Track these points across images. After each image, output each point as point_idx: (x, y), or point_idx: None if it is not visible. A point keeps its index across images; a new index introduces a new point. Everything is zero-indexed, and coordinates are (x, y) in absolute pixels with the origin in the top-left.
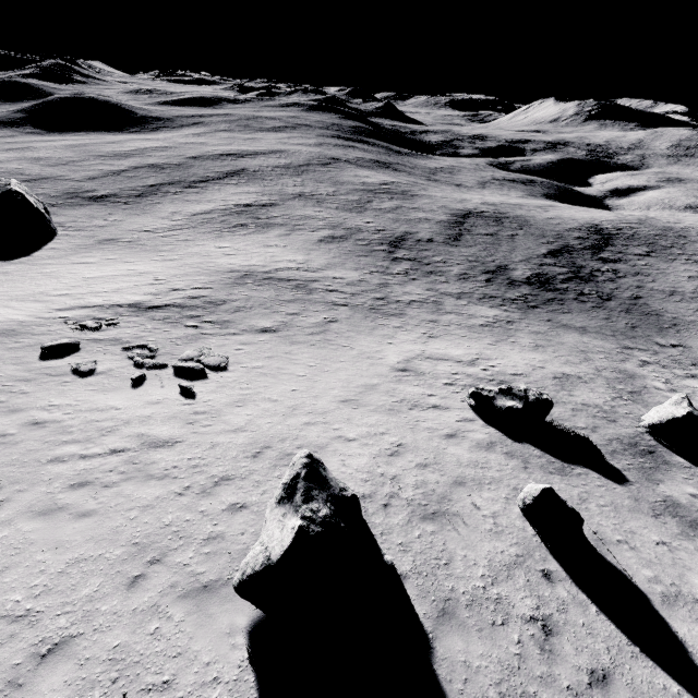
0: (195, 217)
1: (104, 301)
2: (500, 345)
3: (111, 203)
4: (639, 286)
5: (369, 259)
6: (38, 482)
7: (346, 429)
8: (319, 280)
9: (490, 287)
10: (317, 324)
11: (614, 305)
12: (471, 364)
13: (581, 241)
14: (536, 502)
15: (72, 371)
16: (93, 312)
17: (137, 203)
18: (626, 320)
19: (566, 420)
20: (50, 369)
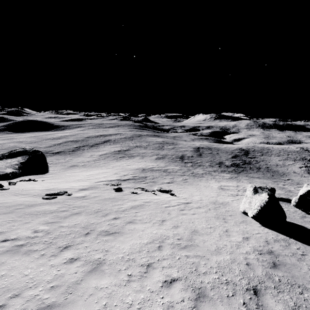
0: (101, 156)
1: (106, 179)
2: (239, 182)
3: (63, 154)
4: (266, 164)
5: (177, 163)
6: (170, 210)
7: (227, 199)
8: (168, 169)
9: (221, 168)
10: (182, 180)
11: (262, 170)
12: (238, 187)
13: (240, 153)
14: (299, 200)
15: (131, 193)
16: (108, 182)
17: (74, 153)
18: (269, 174)
19: (279, 196)
20: (124, 193)
